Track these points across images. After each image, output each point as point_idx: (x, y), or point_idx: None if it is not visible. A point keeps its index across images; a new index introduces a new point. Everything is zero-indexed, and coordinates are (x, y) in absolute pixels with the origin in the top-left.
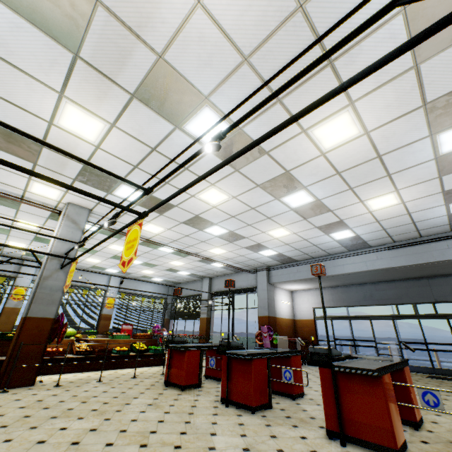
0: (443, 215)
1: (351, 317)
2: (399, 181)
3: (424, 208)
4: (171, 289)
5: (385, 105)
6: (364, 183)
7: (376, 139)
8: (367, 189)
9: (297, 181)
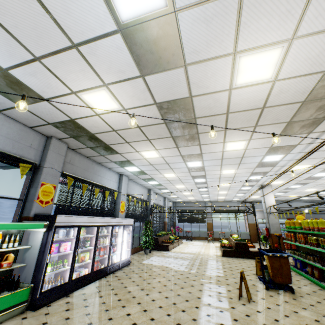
0: None
1: None
2: None
3: None
4: (175, 204)
5: None
6: None
7: None
8: None
9: None
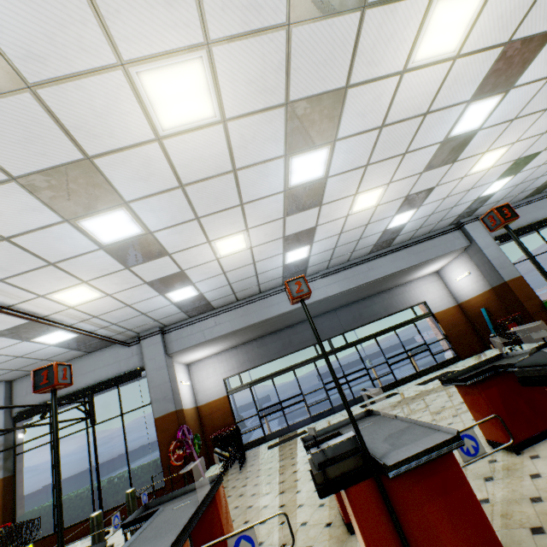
0: (381, 230)
1: (273, 374)
2: (401, 169)
3: (380, 218)
4: None
5: (502, 13)
6: (382, 159)
7: (450, 77)
8: (375, 173)
9: (338, 122)
